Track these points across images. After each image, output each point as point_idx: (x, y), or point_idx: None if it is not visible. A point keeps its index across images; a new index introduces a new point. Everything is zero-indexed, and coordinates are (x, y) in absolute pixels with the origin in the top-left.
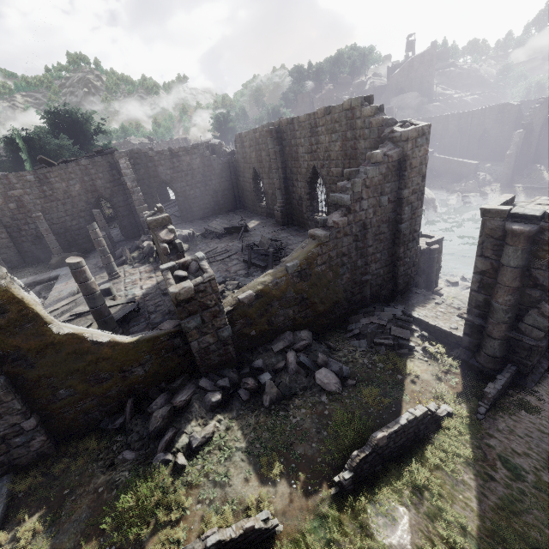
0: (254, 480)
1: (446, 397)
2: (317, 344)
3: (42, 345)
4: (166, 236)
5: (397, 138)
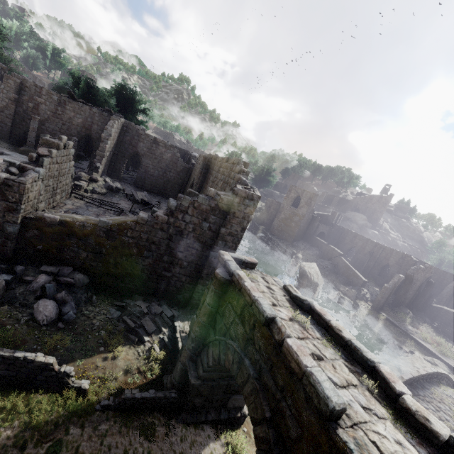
0: None
1: (109, 384)
2: (83, 290)
3: None
4: (42, 151)
5: (235, 191)
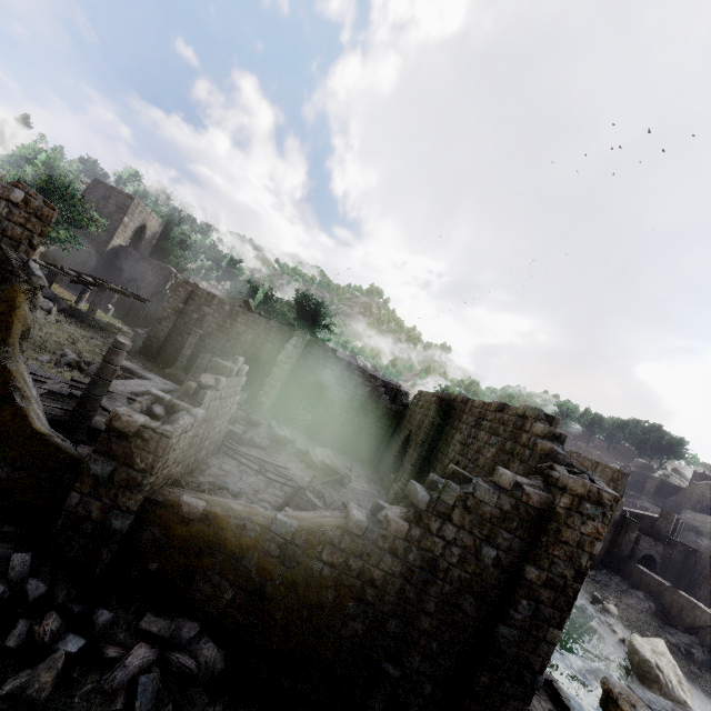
0: None
1: None
2: (208, 695)
3: None
4: (206, 379)
5: (553, 479)
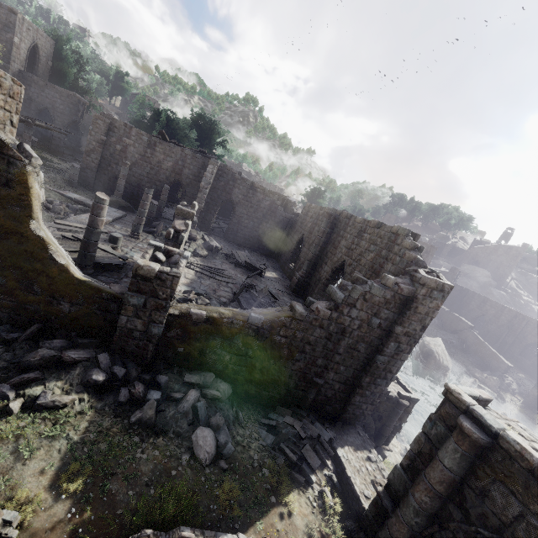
0: (47, 478)
1: None
2: (228, 405)
3: (14, 229)
4: (179, 225)
5: (417, 278)
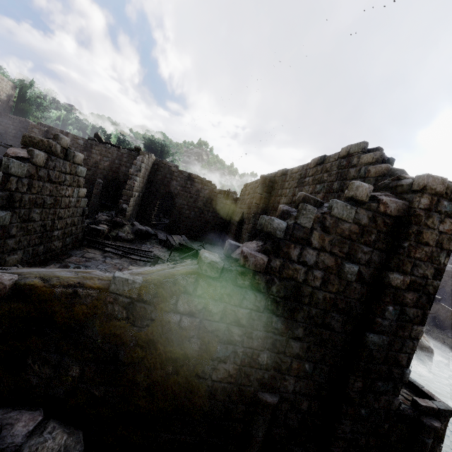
0: None
1: None
2: None
3: None
4: (15, 151)
5: (404, 187)
